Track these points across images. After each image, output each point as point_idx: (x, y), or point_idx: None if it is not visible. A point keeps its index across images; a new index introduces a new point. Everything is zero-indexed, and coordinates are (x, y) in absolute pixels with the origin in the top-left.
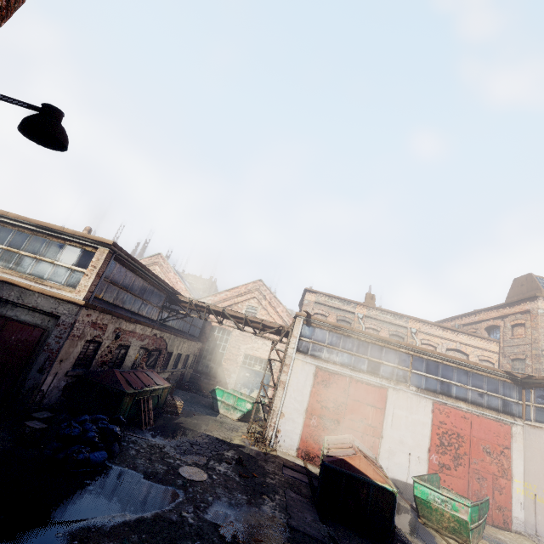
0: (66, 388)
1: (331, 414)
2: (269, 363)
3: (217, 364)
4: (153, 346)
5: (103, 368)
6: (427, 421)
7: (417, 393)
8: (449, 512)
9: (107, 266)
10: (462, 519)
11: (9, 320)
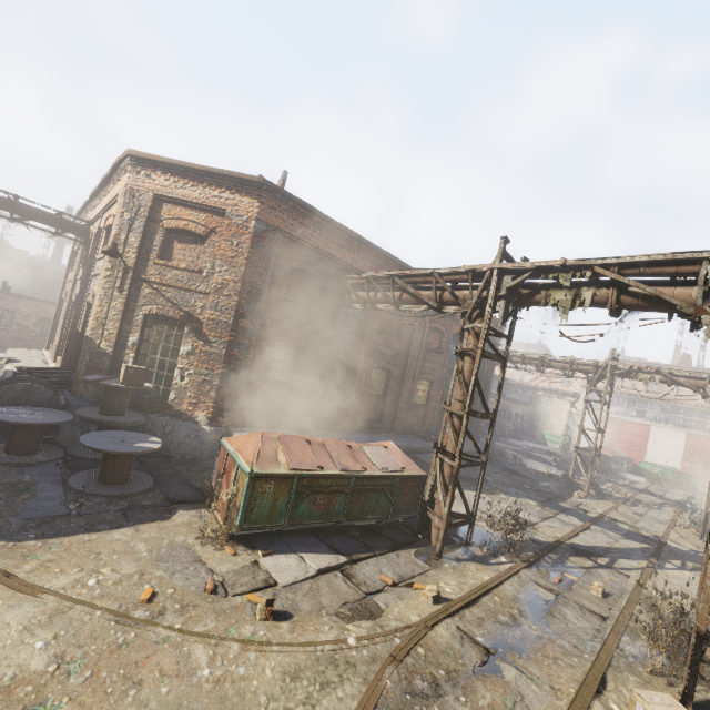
0: None
1: (609, 440)
2: (569, 414)
3: (546, 420)
4: (501, 408)
5: None
6: (682, 444)
7: (674, 428)
8: (651, 471)
9: None
10: (656, 473)
11: None
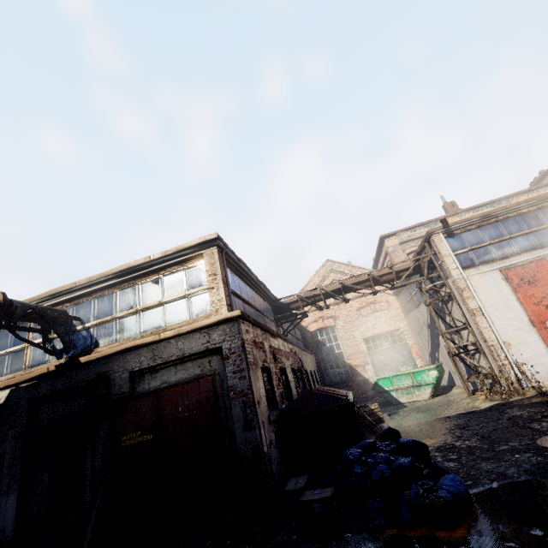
0: (276, 443)
1: None
2: (433, 306)
3: (342, 367)
4: (295, 365)
5: (284, 403)
6: None
7: None
8: None
9: (224, 269)
10: None
11: (160, 392)
